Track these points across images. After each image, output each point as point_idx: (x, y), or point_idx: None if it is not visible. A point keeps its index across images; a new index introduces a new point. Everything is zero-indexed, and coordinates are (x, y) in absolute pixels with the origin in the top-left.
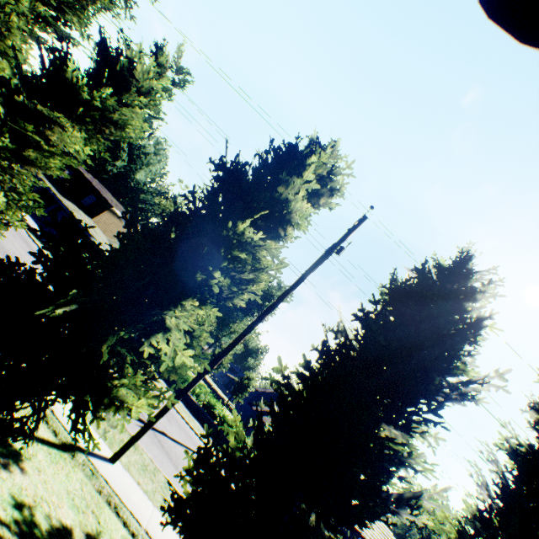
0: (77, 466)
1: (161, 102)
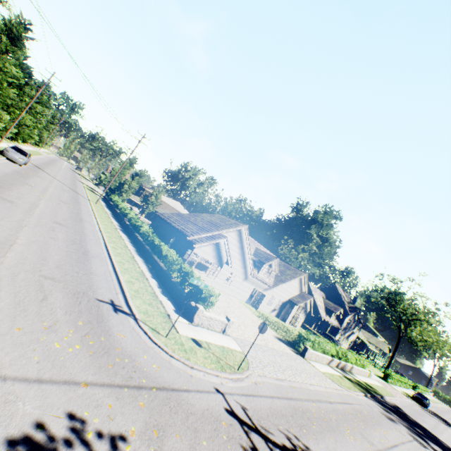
0: None
1: None
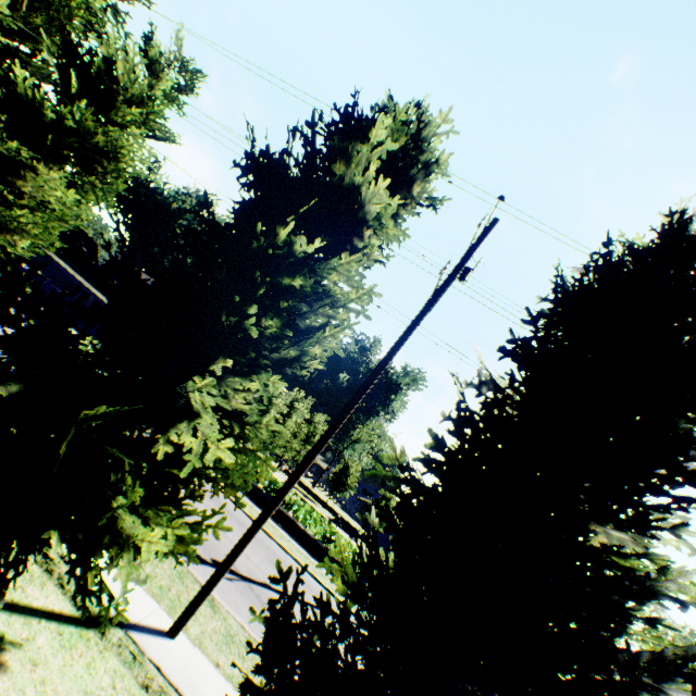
0: (108, 650)
1: (163, 112)
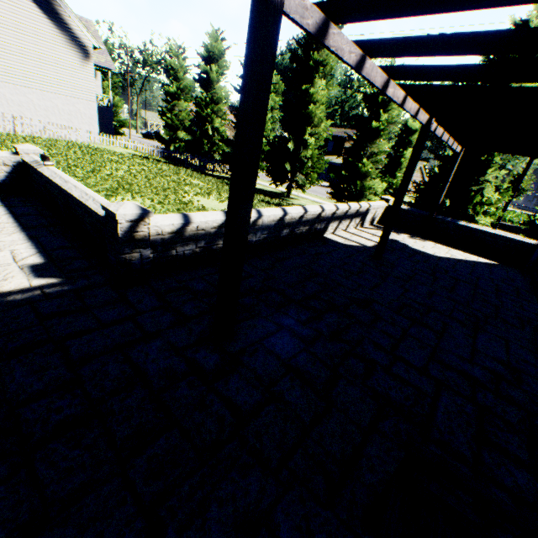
0: None
1: None
